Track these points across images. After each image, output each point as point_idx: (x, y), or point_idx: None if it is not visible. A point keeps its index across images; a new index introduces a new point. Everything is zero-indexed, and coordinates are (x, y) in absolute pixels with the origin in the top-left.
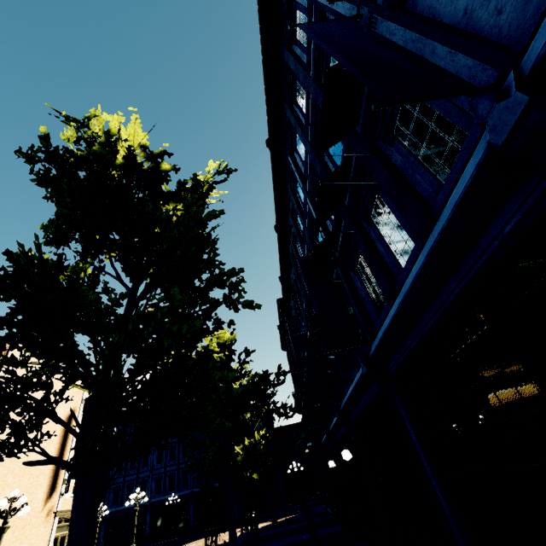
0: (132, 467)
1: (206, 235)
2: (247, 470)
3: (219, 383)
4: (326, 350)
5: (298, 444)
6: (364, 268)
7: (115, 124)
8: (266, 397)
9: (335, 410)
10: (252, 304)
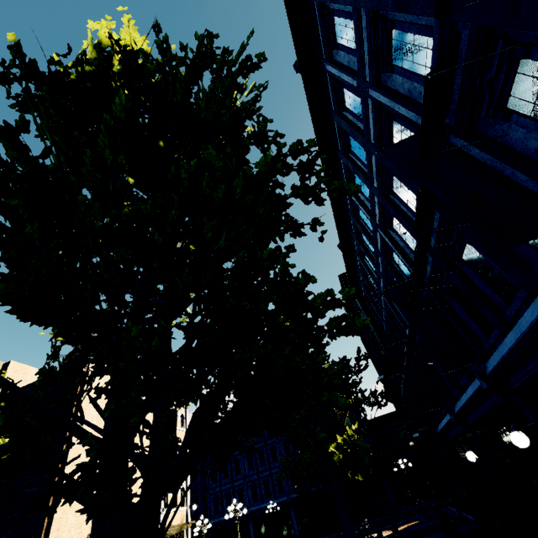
0: (226, 476)
1: (244, 106)
2: (354, 472)
3: (326, 311)
4: (433, 300)
5: (402, 436)
6: (535, 83)
7: (105, 32)
8: (351, 386)
9: (477, 377)
10: (343, 188)
